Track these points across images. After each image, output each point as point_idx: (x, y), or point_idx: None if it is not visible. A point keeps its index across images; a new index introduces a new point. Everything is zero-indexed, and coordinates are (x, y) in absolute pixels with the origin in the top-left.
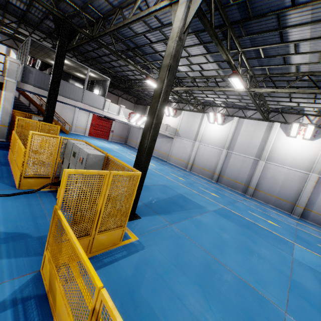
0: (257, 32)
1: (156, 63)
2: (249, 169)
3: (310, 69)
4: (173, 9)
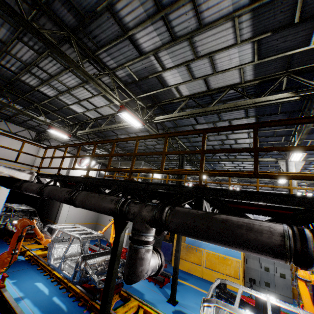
0: None
1: (207, 164)
2: None
3: None
4: (279, 163)
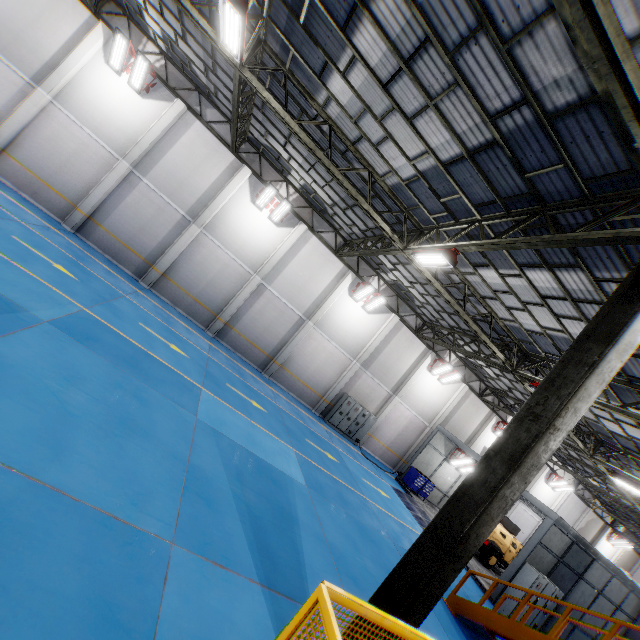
0: None
1: None
2: (165, 232)
3: (338, 121)
4: None
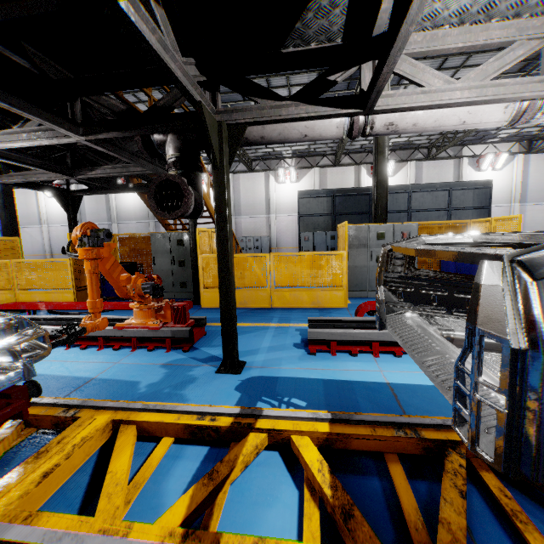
0: None
1: None
2: None
3: None
4: None
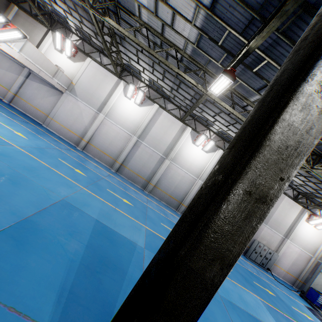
0: (293, 40)
1: None
2: (154, 165)
3: None
4: None
